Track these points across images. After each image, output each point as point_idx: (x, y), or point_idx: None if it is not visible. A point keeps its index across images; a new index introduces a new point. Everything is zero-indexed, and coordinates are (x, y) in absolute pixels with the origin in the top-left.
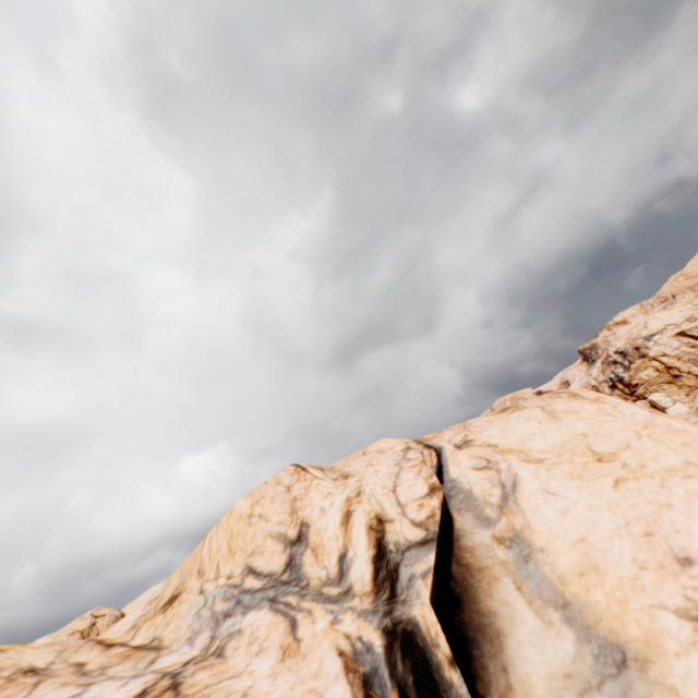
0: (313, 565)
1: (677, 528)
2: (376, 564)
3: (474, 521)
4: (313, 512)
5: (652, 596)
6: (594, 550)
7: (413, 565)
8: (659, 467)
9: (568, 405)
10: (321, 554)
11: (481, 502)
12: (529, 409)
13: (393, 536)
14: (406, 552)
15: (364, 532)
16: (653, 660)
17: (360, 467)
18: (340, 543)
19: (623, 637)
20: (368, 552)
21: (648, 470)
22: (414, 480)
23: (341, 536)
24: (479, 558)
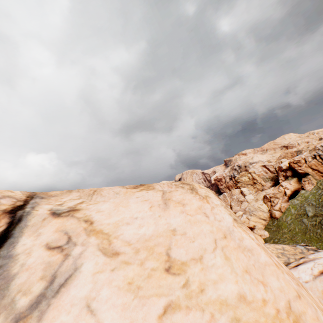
0: None
1: None
2: None
3: None
4: None
5: None
6: None
7: None
8: (215, 296)
9: (183, 196)
10: None
11: (5, 302)
12: (154, 191)
13: None
14: None
15: None
16: None
17: None
18: None
19: None
20: None
21: (204, 298)
22: None
23: None
24: None
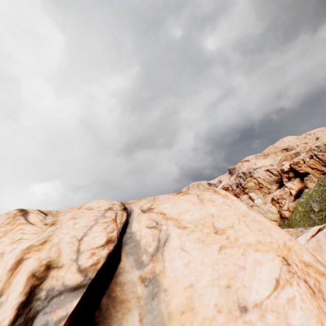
0: None
1: (245, 284)
2: (19, 311)
3: (133, 263)
4: None
5: None
6: (196, 294)
7: (54, 312)
8: (244, 242)
9: (211, 196)
10: None
11: (142, 250)
12: (191, 195)
13: (52, 282)
14: (55, 298)
15: (25, 279)
16: None
17: (66, 218)
18: None
19: None
20: (18, 298)
21: (238, 243)
22: (100, 233)
23: (4, 280)
24: (125, 292)
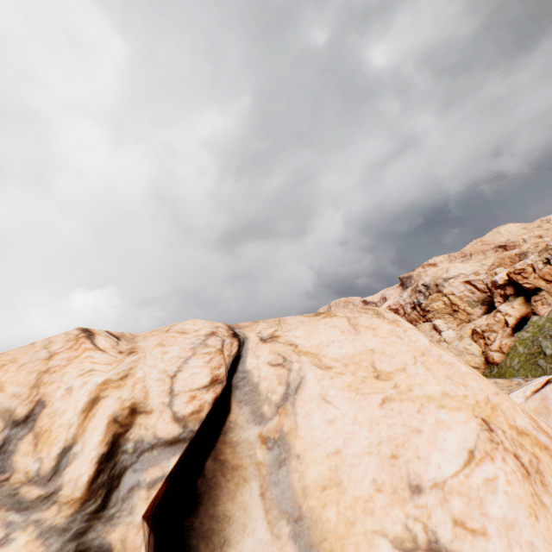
0: (27, 455)
1: (419, 454)
2: (101, 465)
3: (249, 416)
4: (58, 390)
5: (378, 521)
6: (344, 464)
7: (146, 470)
8: (422, 393)
9: (371, 321)
10: (42, 443)
11: (263, 398)
12: (338, 318)
13: (140, 431)
14: (146, 453)
15: (104, 425)
16: None
17: (150, 345)
18: (71, 433)
19: None
20: (97, 449)
21: (413, 394)
22: (201, 368)
23: (77, 424)
24: (238, 456)
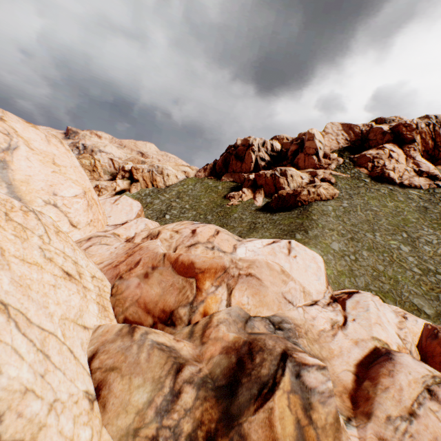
0: None
1: (61, 189)
2: None
3: None
4: None
5: (41, 195)
6: (32, 180)
7: None
8: (69, 177)
9: (58, 143)
10: None
11: None
12: (41, 132)
13: None
14: None
15: None
16: (29, 205)
17: None
18: None
19: (24, 198)
20: None
21: (66, 175)
22: None
23: None
24: None
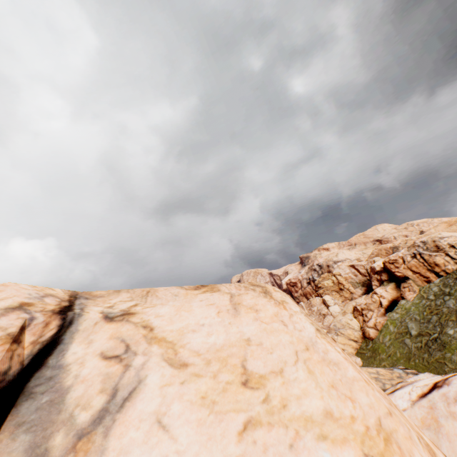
0: None
1: None
2: None
3: None
4: None
5: None
6: None
7: None
8: (299, 412)
9: (256, 300)
10: None
11: (63, 417)
12: (221, 294)
13: None
14: None
15: None
16: None
17: None
18: None
19: None
20: None
21: (287, 414)
22: None
23: None
24: None
